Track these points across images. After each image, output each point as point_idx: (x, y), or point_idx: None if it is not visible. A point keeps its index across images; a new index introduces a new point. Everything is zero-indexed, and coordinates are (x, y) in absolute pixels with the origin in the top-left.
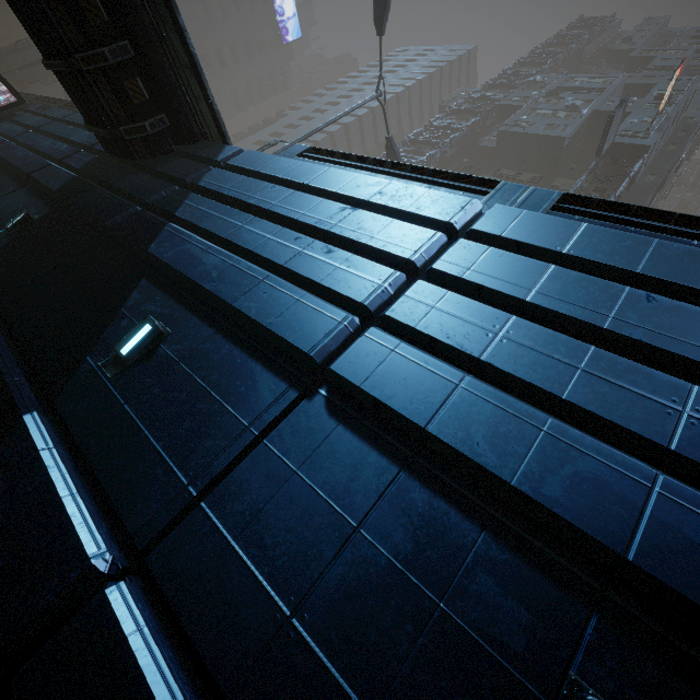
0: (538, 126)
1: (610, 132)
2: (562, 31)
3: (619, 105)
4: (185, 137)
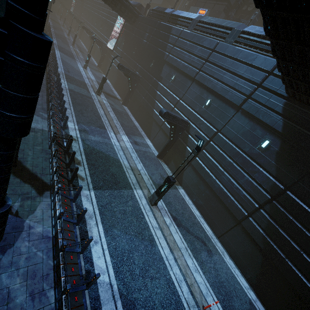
0: None
1: None
2: None
3: None
4: None
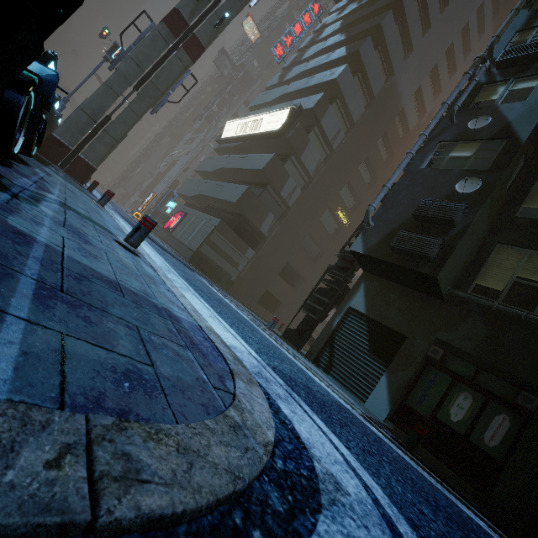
0: None
1: (222, 66)
2: None
3: (218, 54)
4: None
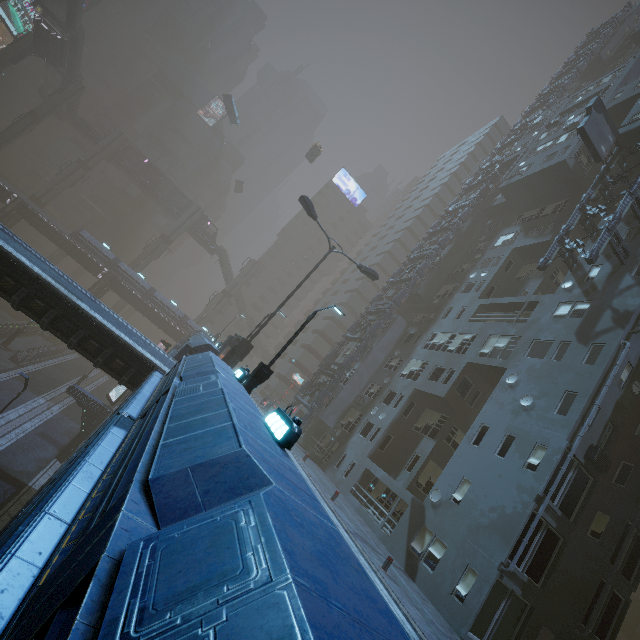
0: (536, 164)
1: (596, 137)
2: (570, 57)
3: (587, 113)
4: (146, 372)
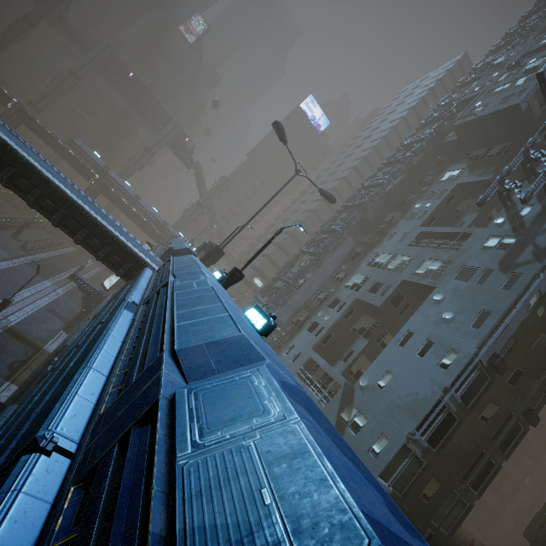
0: (492, 105)
1: None
2: None
3: None
4: (138, 267)
